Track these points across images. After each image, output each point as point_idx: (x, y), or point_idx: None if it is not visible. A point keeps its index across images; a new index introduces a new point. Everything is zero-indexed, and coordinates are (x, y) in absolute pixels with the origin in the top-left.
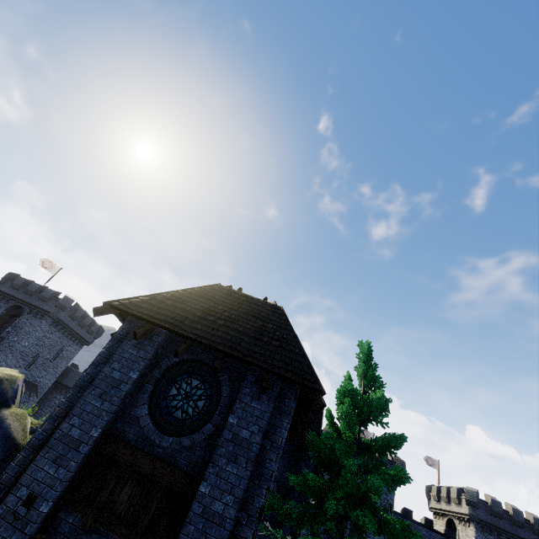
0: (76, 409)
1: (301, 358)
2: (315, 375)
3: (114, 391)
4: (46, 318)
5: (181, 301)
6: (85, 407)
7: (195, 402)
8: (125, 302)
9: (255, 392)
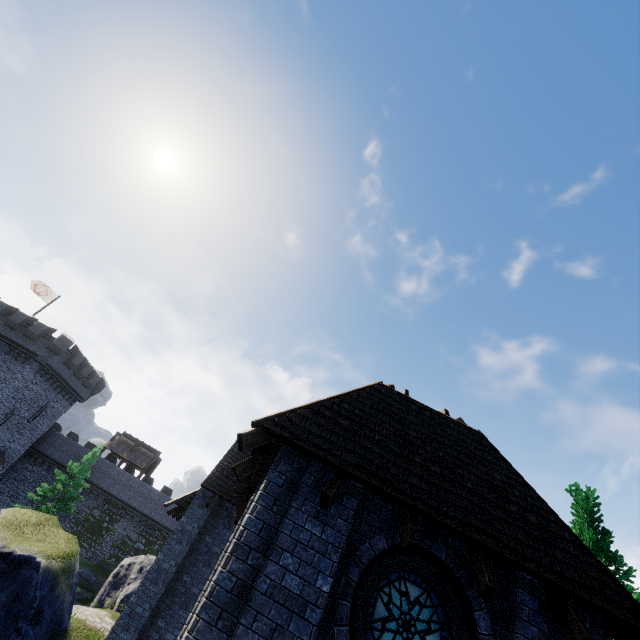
0: None
1: (584, 554)
2: (635, 600)
3: (294, 623)
4: (32, 363)
5: (357, 418)
6: None
7: (424, 636)
8: (284, 422)
9: (548, 634)
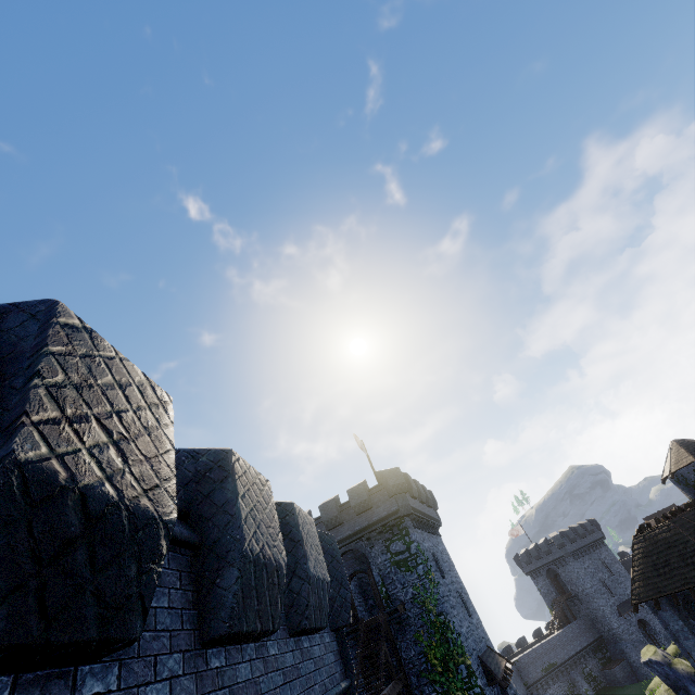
0: (687, 650)
1: None
2: None
3: (685, 634)
4: (568, 560)
5: (641, 572)
6: (688, 647)
7: None
8: (634, 598)
9: None
